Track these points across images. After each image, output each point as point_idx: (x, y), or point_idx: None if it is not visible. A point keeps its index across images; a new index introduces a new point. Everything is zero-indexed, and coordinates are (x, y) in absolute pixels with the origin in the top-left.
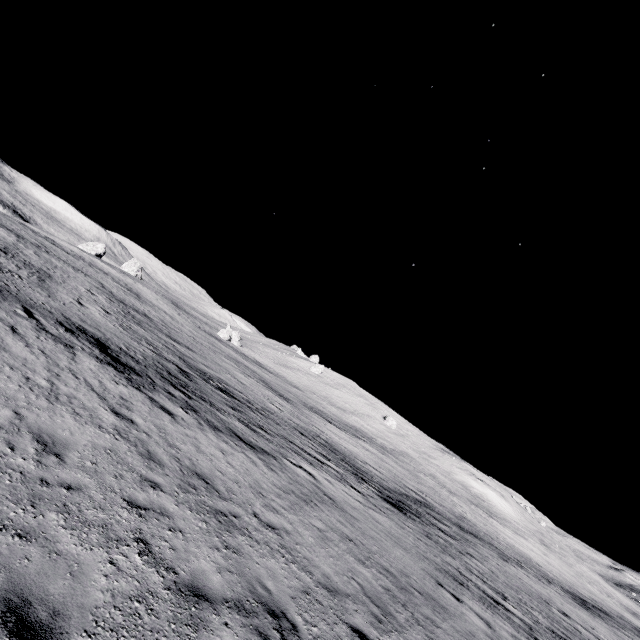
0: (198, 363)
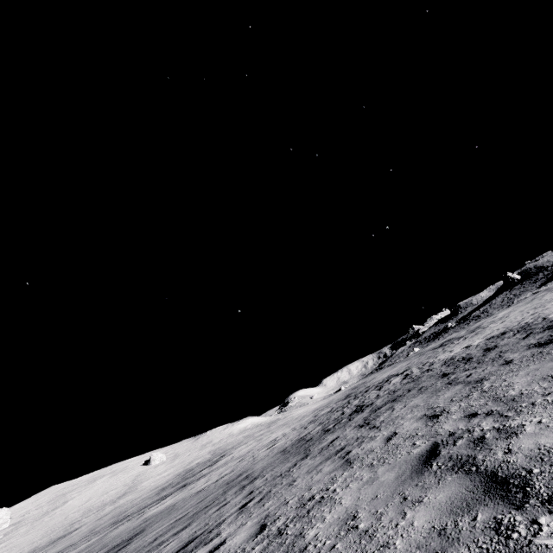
0: (248, 474)
